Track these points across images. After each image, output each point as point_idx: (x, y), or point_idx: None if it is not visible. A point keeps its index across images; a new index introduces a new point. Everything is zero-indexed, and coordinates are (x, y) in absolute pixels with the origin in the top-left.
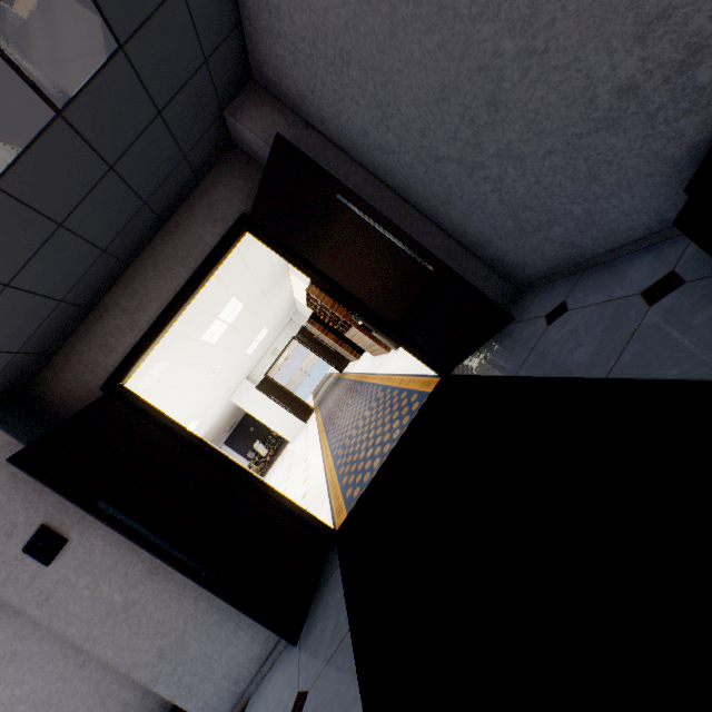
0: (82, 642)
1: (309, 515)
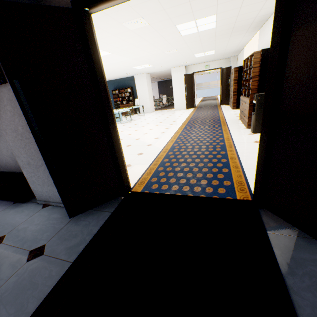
0: (2, 129)
1: (125, 176)
